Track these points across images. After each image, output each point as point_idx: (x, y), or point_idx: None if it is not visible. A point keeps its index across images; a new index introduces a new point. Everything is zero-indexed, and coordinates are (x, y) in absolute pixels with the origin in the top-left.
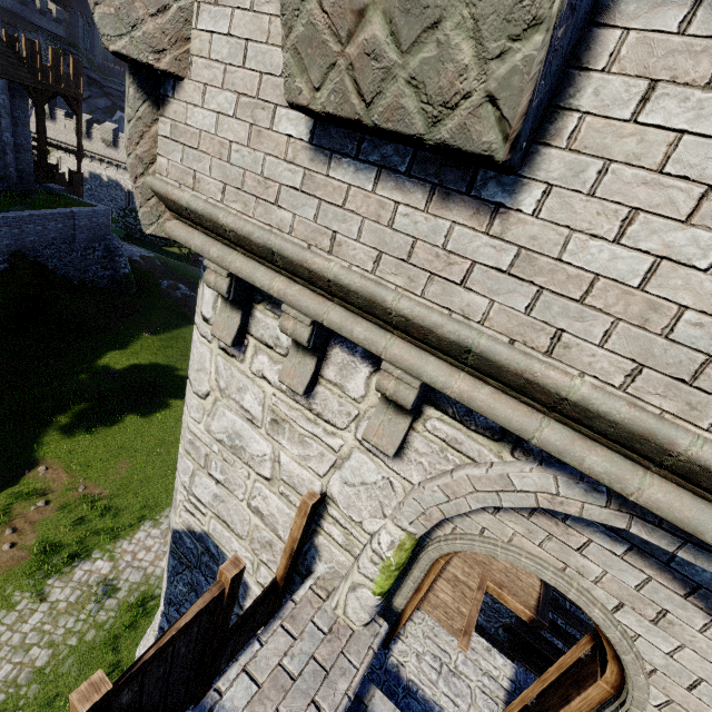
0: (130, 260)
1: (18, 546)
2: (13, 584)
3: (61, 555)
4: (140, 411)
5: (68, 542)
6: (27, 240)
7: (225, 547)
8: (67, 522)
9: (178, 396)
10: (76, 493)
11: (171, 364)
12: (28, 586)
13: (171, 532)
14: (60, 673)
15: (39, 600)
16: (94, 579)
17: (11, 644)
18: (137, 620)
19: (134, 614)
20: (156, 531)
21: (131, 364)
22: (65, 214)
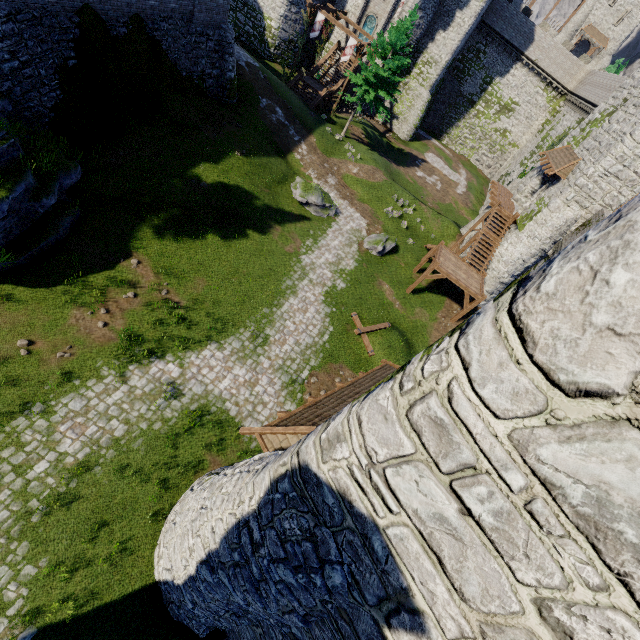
0: (236, 64)
1: (109, 327)
2: (103, 359)
3: (142, 348)
4: (221, 233)
5: (148, 338)
6: (147, 4)
7: (408, 569)
8: (149, 319)
9: (256, 229)
10: (159, 295)
11: (255, 194)
12: (114, 365)
13: (301, 463)
14: (131, 448)
15: (121, 380)
16: (165, 378)
17: (97, 410)
18: (194, 427)
19: (192, 421)
20: (219, 354)
21: (221, 182)
22: None
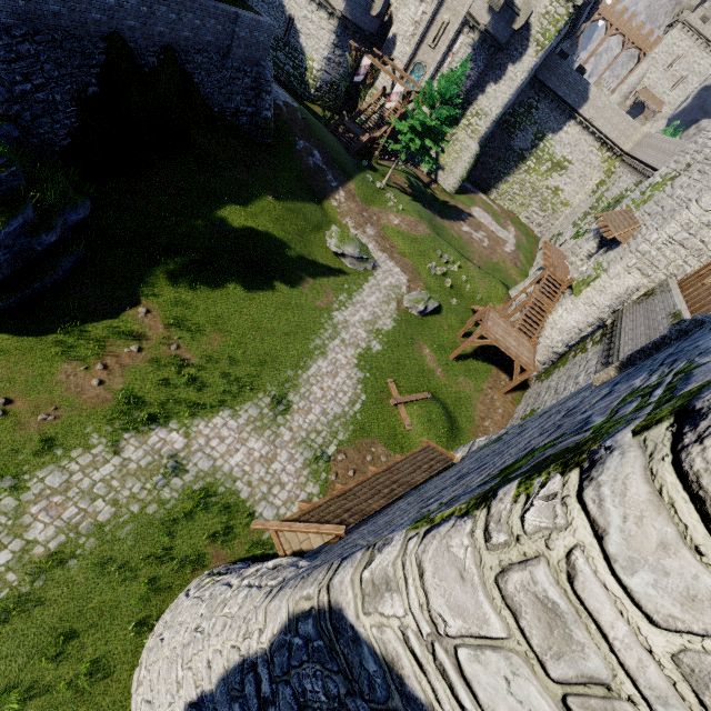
0: (273, 103)
1: (105, 386)
2: (94, 425)
3: (142, 412)
4: (245, 282)
5: (150, 400)
6: (181, 34)
7: None
8: (154, 378)
9: (284, 280)
10: (168, 350)
11: (286, 241)
12: (106, 432)
13: (332, 604)
14: (117, 537)
15: (113, 451)
16: (166, 450)
17: (80, 487)
18: (196, 511)
19: (195, 504)
20: (233, 422)
21: (248, 226)
22: (228, 13)
